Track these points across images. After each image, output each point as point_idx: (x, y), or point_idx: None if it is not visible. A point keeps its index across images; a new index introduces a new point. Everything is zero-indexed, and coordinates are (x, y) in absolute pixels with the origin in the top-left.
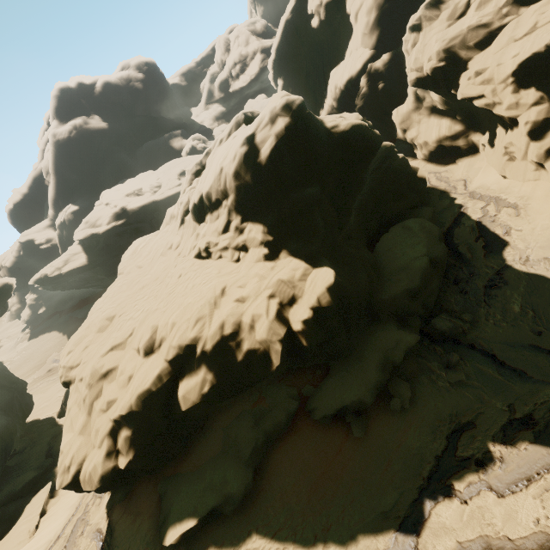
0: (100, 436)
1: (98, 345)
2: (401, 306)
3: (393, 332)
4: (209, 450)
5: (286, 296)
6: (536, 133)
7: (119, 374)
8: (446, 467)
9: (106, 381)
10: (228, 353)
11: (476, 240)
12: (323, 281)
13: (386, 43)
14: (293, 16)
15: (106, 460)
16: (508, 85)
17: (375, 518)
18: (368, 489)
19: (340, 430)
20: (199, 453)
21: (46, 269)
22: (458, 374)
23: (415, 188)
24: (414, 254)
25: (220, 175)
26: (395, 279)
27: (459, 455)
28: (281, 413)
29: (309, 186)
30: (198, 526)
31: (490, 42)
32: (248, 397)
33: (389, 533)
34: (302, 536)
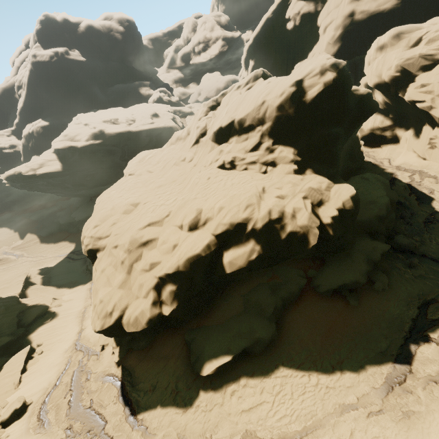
0: (145, 289)
1: (128, 222)
2: (373, 225)
3: (369, 241)
4: (231, 310)
5: (316, 199)
6: None
7: (161, 243)
8: (421, 325)
9: (146, 249)
10: (272, 233)
11: (410, 194)
12: (347, 192)
13: (342, 54)
14: (273, 16)
15: (153, 307)
16: None
17: (376, 355)
18: (365, 338)
19: (339, 301)
20: (222, 312)
21: (21, 168)
22: (419, 270)
23: (359, 157)
24: (378, 194)
25: (261, 106)
26: (367, 208)
27: (429, 318)
28: (295, 286)
29: (334, 126)
30: (229, 362)
31: (432, 67)
32: (263, 274)
33: (389, 364)
34: (322, 367)
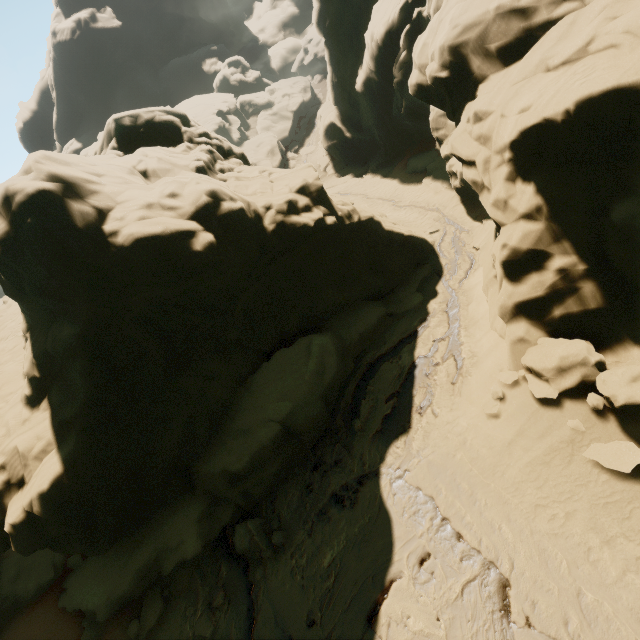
0: None
1: None
2: (215, 490)
3: (186, 524)
4: None
5: (15, 475)
6: (515, 268)
7: None
8: None
9: None
10: None
11: (388, 398)
12: (39, 482)
13: None
14: None
15: None
16: (505, 161)
17: None
18: None
19: (77, 629)
20: None
21: None
22: (206, 626)
23: (386, 265)
24: (270, 414)
25: None
26: (228, 446)
27: None
28: (33, 581)
29: (73, 321)
30: None
31: (525, 50)
32: None
33: None
34: None
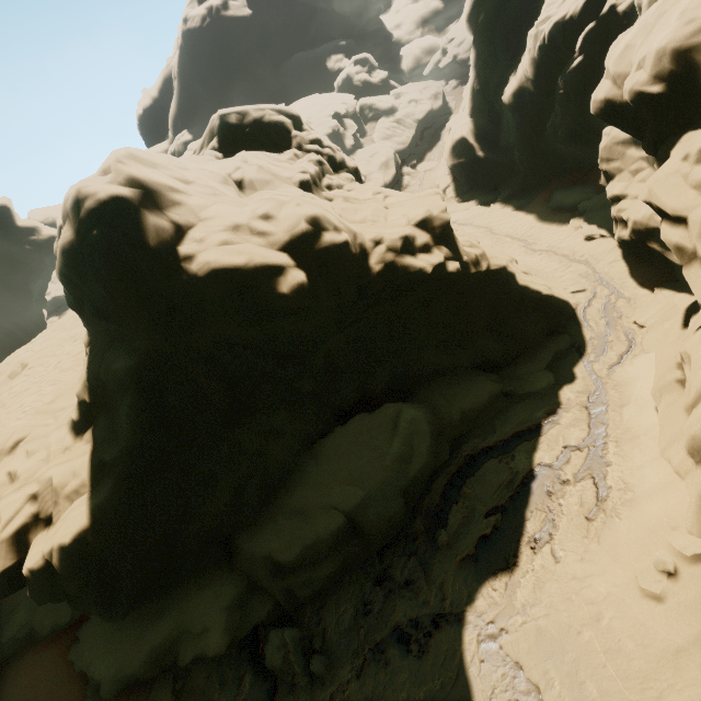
0: None
1: None
2: (254, 576)
3: (215, 608)
4: None
5: (45, 510)
6: None
7: None
8: None
9: None
10: None
11: (489, 512)
12: (62, 531)
13: None
14: None
15: None
16: None
17: None
18: None
19: (80, 692)
20: None
21: None
22: None
23: (511, 328)
24: (335, 499)
25: None
26: (278, 526)
27: None
28: (50, 619)
29: (129, 351)
30: None
31: None
32: None
33: None
34: None
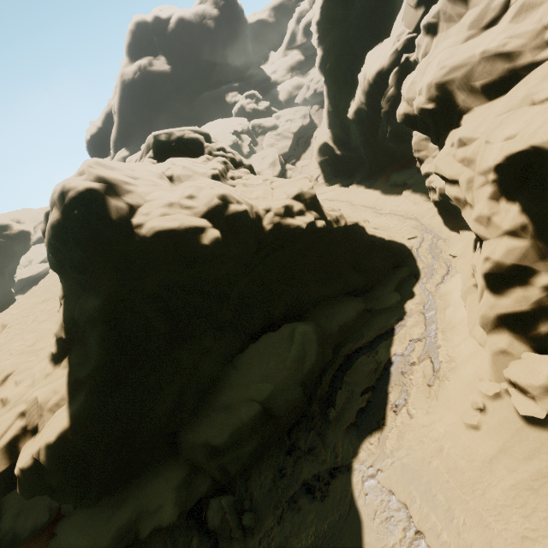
0: None
1: None
2: (195, 460)
3: (166, 490)
4: None
5: (32, 423)
6: (497, 280)
7: None
8: None
9: None
10: None
11: (363, 391)
12: (48, 433)
13: None
14: None
15: None
16: (489, 182)
17: None
18: None
19: None
20: None
21: None
22: None
23: (367, 265)
24: (252, 393)
25: None
26: (211, 419)
27: None
28: (31, 521)
29: (97, 295)
30: None
31: (509, 87)
32: None
33: None
34: None
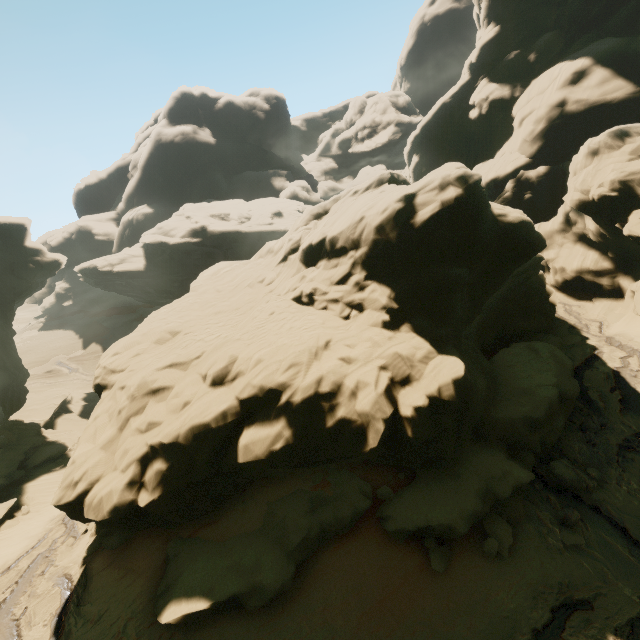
0: (128, 459)
1: (153, 356)
2: (516, 433)
3: (501, 459)
4: (244, 523)
5: (400, 374)
6: None
7: (173, 396)
8: None
9: (154, 399)
10: (316, 414)
11: (611, 390)
12: (450, 371)
13: (545, 156)
14: (452, 101)
15: (127, 489)
16: None
17: None
18: None
19: (415, 555)
20: (231, 522)
21: (99, 261)
22: (576, 536)
23: (544, 312)
24: (541, 381)
25: (358, 224)
26: (515, 401)
27: (566, 638)
28: (347, 508)
29: (457, 265)
30: (207, 612)
31: None
32: (309, 476)
33: None
34: None
